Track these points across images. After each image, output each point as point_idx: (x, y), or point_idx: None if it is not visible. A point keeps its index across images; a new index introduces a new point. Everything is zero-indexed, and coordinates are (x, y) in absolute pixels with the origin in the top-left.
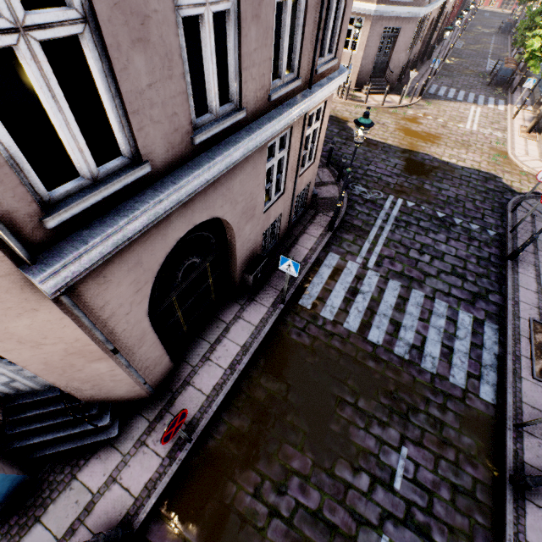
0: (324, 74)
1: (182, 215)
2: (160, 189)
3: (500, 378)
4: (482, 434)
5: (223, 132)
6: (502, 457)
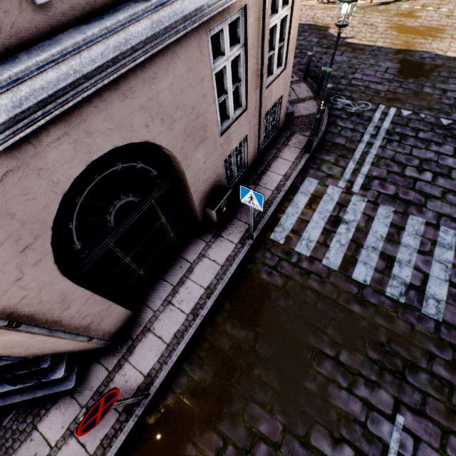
0: None
1: (68, 138)
2: None
3: None
4: None
5: None
6: None
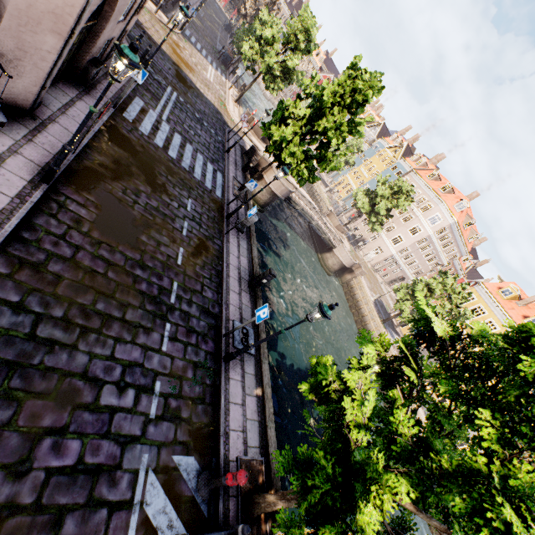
0: None
1: None
2: None
3: (223, 191)
4: (217, 205)
5: None
6: (223, 213)
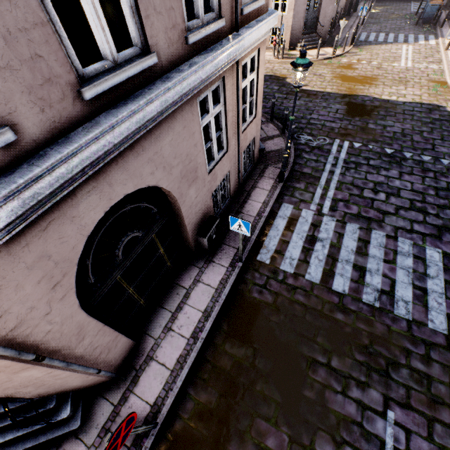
0: (252, 16)
1: (96, 190)
2: (38, 162)
3: None
4: None
5: (130, 83)
6: None
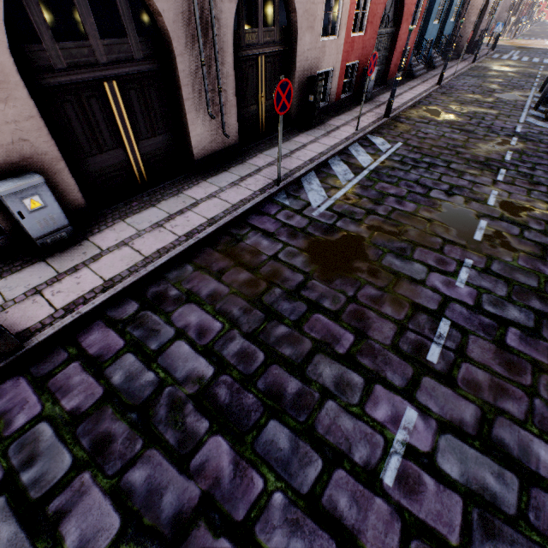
0: None
1: None
2: None
3: None
4: None
5: None
6: None
